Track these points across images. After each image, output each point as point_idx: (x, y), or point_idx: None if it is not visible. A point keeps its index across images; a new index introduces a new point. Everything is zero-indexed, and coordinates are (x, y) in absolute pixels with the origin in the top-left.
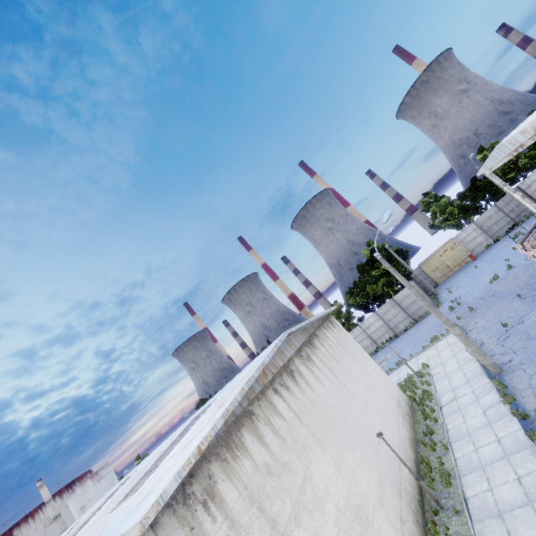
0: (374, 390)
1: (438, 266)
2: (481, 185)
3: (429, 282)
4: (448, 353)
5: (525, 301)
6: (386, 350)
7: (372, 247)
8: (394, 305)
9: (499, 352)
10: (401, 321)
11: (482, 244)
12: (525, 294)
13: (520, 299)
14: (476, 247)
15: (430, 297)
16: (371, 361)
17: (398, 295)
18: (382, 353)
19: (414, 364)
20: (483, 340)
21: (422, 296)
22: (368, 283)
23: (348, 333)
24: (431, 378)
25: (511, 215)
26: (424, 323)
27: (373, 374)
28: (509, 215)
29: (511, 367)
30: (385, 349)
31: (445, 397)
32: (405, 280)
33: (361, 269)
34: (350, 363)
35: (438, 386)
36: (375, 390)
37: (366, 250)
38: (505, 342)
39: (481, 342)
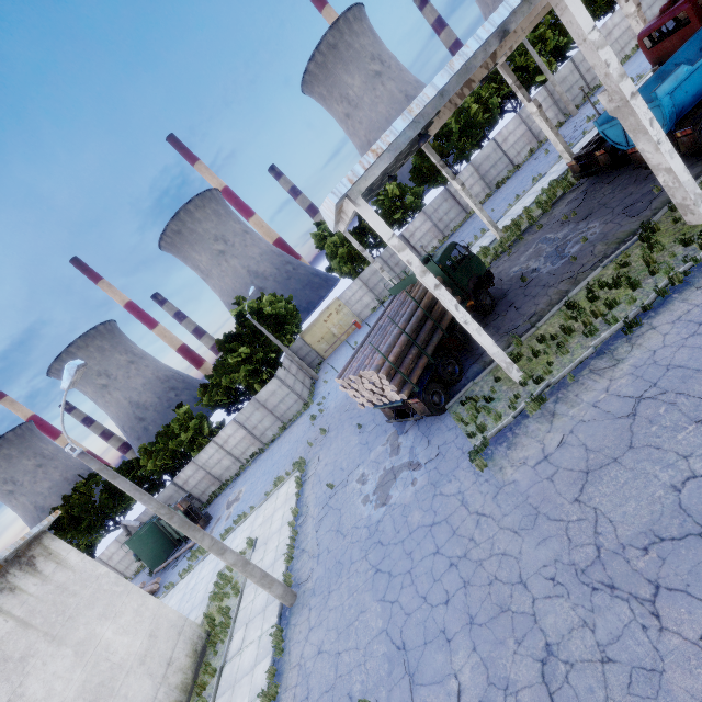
0: (94, 699)
1: (323, 335)
2: (366, 226)
3: (314, 357)
4: (279, 520)
5: (362, 438)
6: (246, 476)
7: (243, 307)
8: (258, 406)
9: (310, 546)
10: (269, 426)
11: (369, 305)
12: (366, 424)
13: (360, 432)
14: (363, 310)
15: (312, 381)
16: (131, 598)
17: (261, 392)
18: (242, 480)
19: (249, 528)
20: (310, 507)
21: (167, 515)
22: (228, 371)
23: (88, 557)
24: (244, 580)
25: (396, 270)
26: (289, 434)
27: (115, 642)
28: (395, 270)
29: (305, 594)
30: (246, 473)
31: (236, 637)
32: (134, 492)
33: (220, 347)
34: (37, 668)
35: (244, 601)
36: (97, 696)
37: (235, 312)
38: (320, 527)
39: (307, 510)
